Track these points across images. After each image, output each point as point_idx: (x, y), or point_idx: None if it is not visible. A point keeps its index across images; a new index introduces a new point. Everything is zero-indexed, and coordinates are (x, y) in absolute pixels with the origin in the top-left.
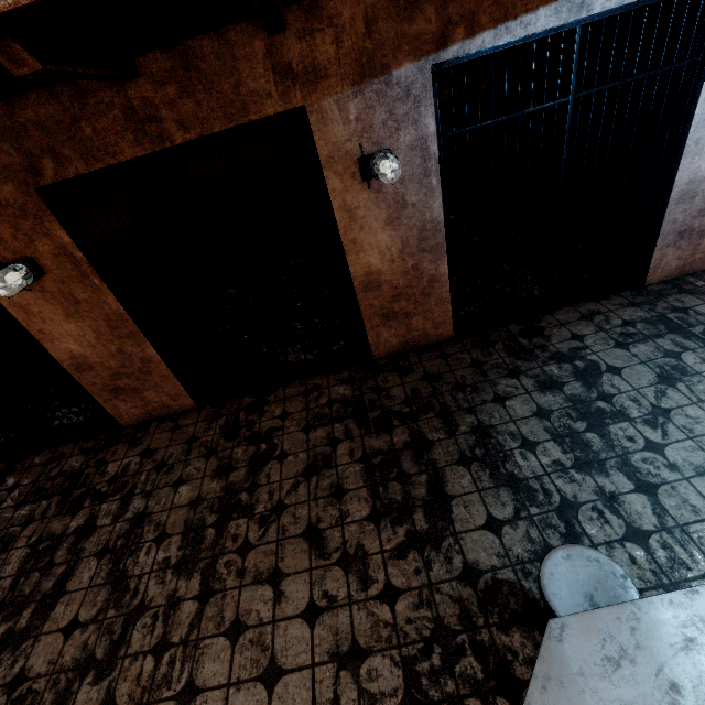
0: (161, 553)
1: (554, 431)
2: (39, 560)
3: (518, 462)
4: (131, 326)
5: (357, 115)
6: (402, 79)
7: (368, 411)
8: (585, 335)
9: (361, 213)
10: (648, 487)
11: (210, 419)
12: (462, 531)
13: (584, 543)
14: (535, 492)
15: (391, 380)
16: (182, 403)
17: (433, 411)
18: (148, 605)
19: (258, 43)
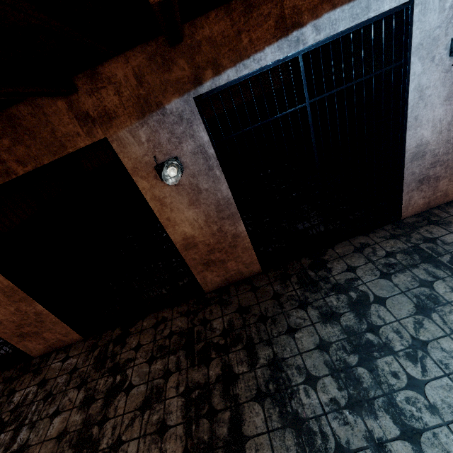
0: None
1: (332, 365)
2: None
3: (302, 399)
4: (21, 293)
5: (147, 137)
6: (174, 110)
7: (195, 343)
8: (357, 266)
9: (169, 200)
10: (412, 433)
11: (90, 350)
12: None
13: None
14: (314, 436)
15: (215, 312)
16: (72, 337)
17: (241, 343)
18: None
19: (60, 102)
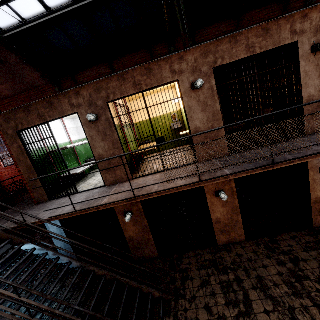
0: (281, 290)
1: None
2: (228, 289)
3: None
4: (238, 210)
5: None
6: None
7: None
8: None
9: (317, 181)
10: None
11: (256, 245)
12: None
13: None
14: None
15: None
16: (241, 238)
17: None
18: (294, 307)
19: None
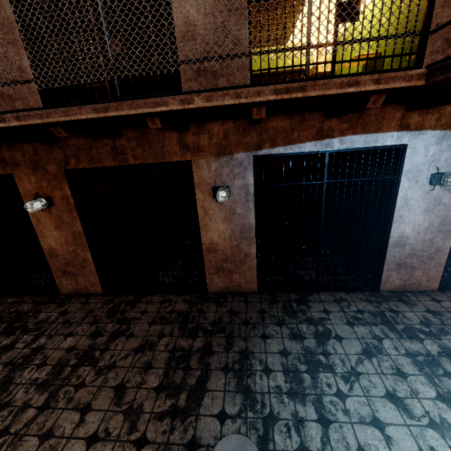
0: (36, 374)
1: (286, 366)
2: None
3: (256, 379)
4: (84, 240)
5: (215, 168)
6: (238, 158)
7: (189, 322)
8: (331, 311)
9: (211, 212)
10: (325, 421)
11: (106, 302)
12: (202, 414)
13: (269, 446)
14: (256, 403)
15: (211, 308)
16: (96, 289)
17: (224, 333)
18: (11, 403)
19: (175, 133)
